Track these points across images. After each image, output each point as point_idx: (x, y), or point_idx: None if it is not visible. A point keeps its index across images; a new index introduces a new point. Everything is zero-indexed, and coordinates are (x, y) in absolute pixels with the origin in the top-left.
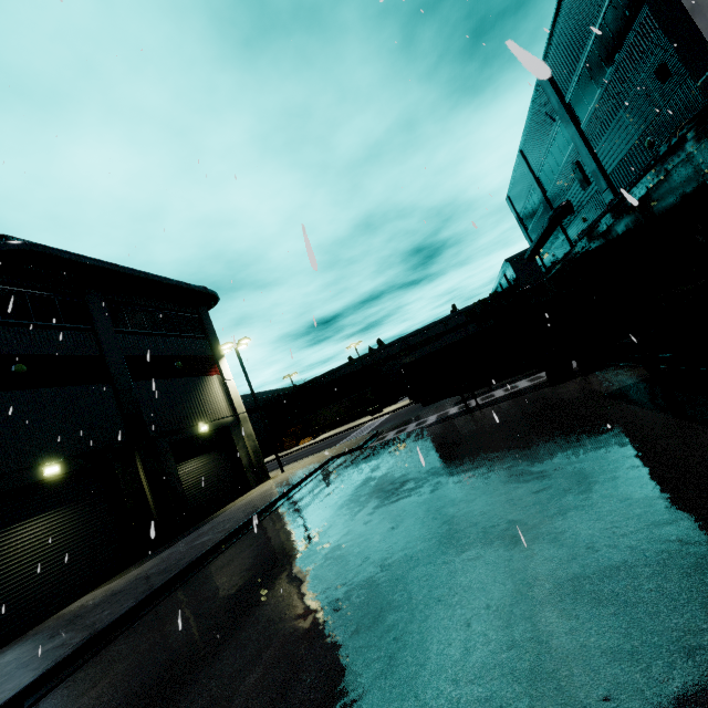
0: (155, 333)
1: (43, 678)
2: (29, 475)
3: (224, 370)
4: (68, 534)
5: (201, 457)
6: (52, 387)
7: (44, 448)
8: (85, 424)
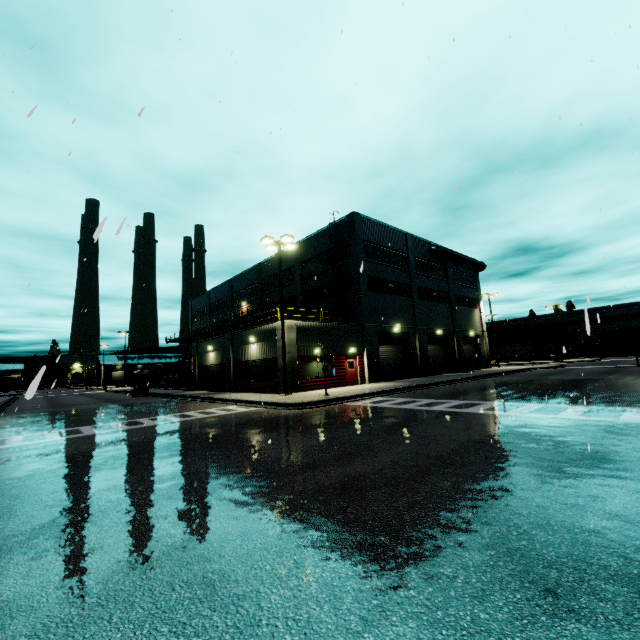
0: (461, 284)
1: (478, 377)
2: (435, 331)
3: (481, 307)
4: (439, 354)
5: (468, 345)
6: (439, 303)
7: (437, 323)
8: (444, 318)
